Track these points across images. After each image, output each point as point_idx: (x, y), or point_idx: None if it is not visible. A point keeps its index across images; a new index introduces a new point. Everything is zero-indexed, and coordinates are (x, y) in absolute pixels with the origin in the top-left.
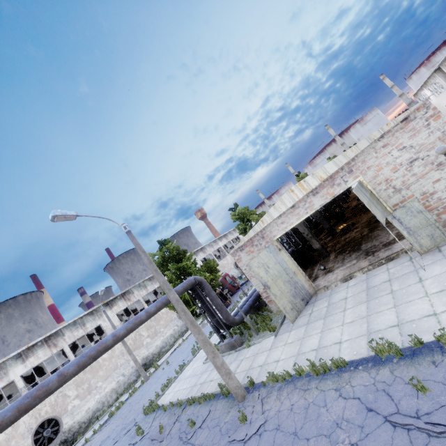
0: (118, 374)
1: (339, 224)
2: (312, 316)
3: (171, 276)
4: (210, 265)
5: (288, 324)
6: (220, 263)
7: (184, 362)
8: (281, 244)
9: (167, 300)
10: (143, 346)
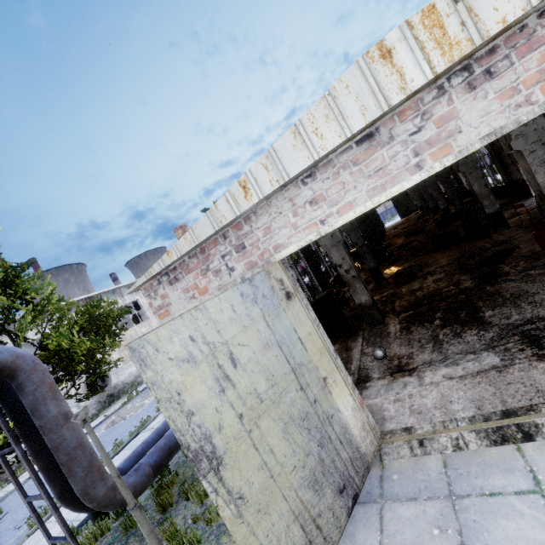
0: None
1: (383, 265)
2: None
3: None
4: (93, 311)
5: None
6: None
7: None
8: (294, 279)
9: None
10: None
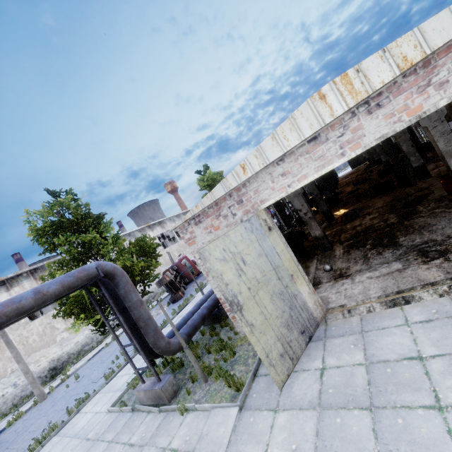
0: (6, 385)
1: (334, 209)
2: (328, 381)
3: (69, 256)
4: (144, 243)
5: (269, 382)
6: (181, 242)
7: (87, 393)
8: (272, 219)
9: (2, 314)
10: (54, 343)
